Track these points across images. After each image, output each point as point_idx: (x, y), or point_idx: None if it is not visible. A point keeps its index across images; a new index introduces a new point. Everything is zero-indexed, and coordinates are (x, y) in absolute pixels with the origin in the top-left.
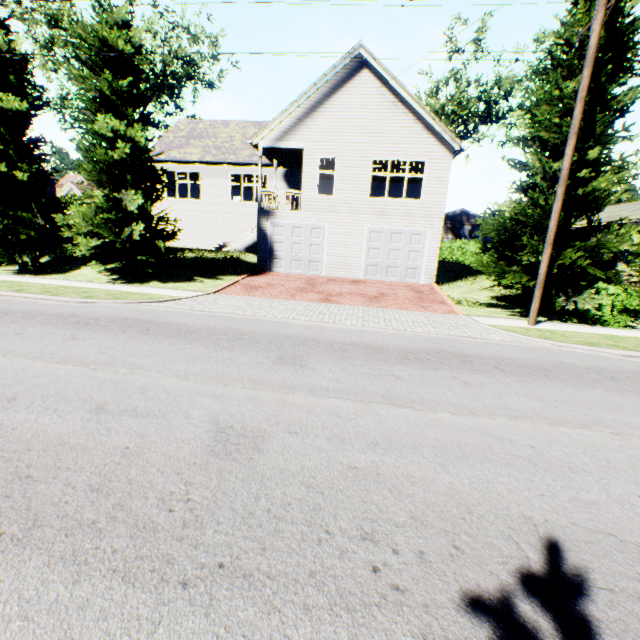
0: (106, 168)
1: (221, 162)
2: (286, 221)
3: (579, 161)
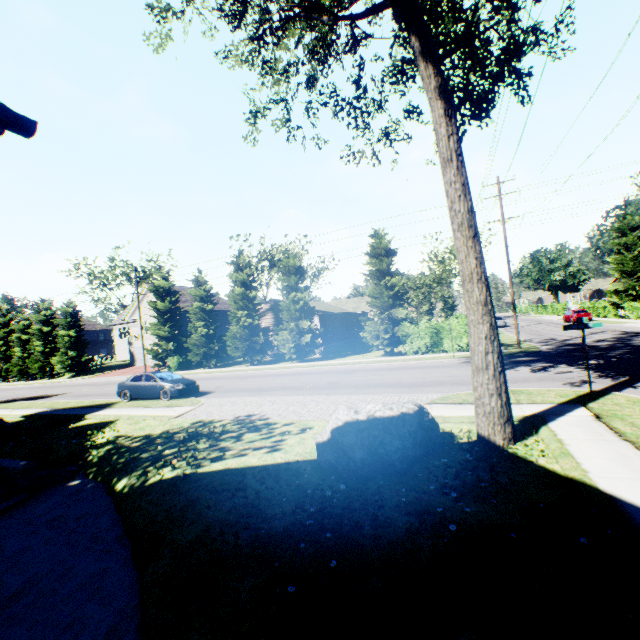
0: (66, 343)
1: (135, 321)
2: (137, 345)
3: (156, 324)
